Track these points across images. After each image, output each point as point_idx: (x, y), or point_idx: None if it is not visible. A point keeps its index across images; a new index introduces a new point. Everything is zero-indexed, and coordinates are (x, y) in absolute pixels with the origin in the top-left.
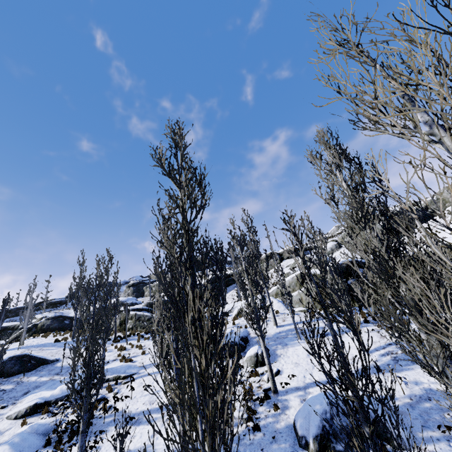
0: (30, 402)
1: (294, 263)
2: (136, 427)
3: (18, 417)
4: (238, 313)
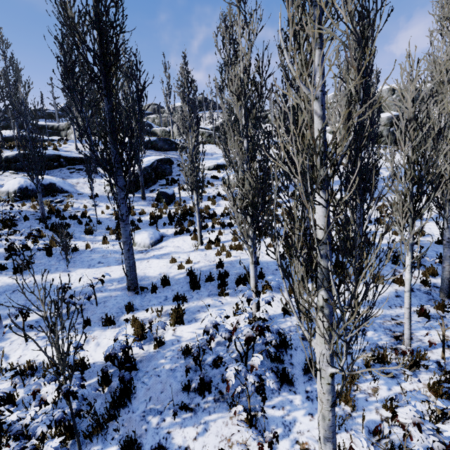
0: (213, 163)
1: None
2: None
3: (210, 169)
4: None
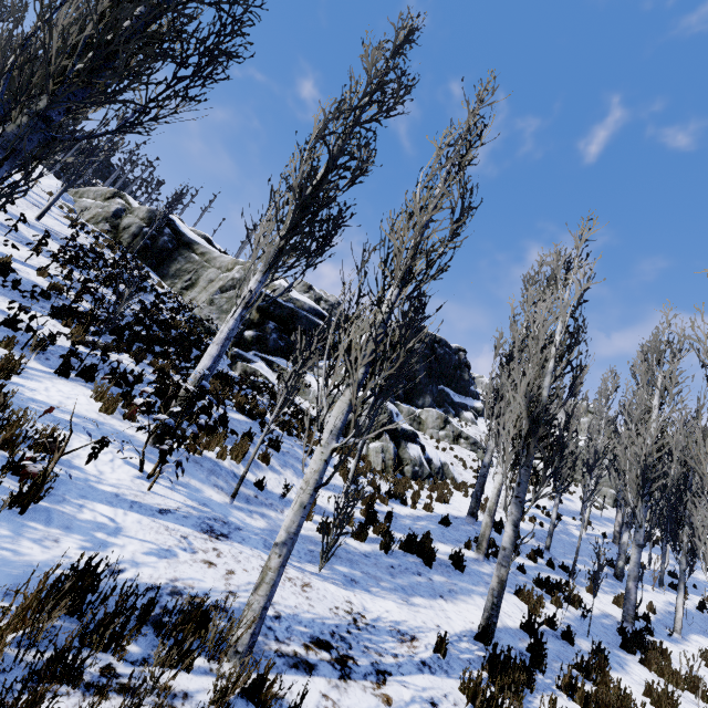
0: None
1: None
2: None
3: None
4: None
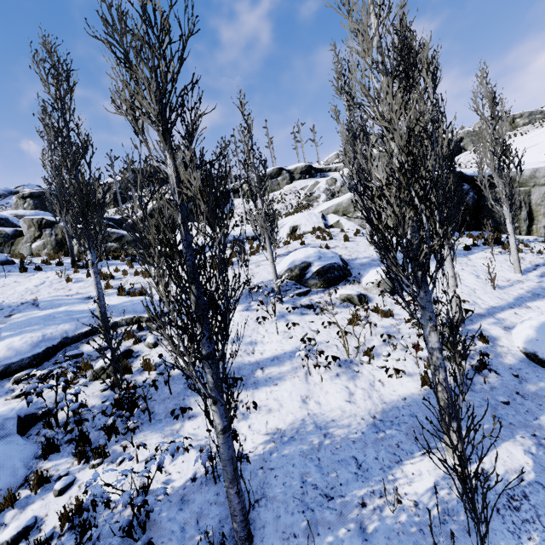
0: None
1: (314, 185)
2: (255, 392)
3: None
4: (291, 233)
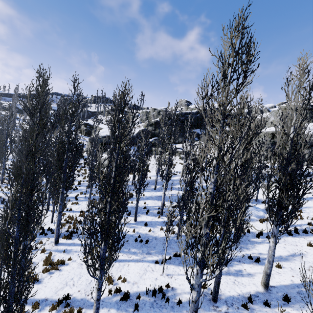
0: None
1: None
2: None
3: None
4: None
